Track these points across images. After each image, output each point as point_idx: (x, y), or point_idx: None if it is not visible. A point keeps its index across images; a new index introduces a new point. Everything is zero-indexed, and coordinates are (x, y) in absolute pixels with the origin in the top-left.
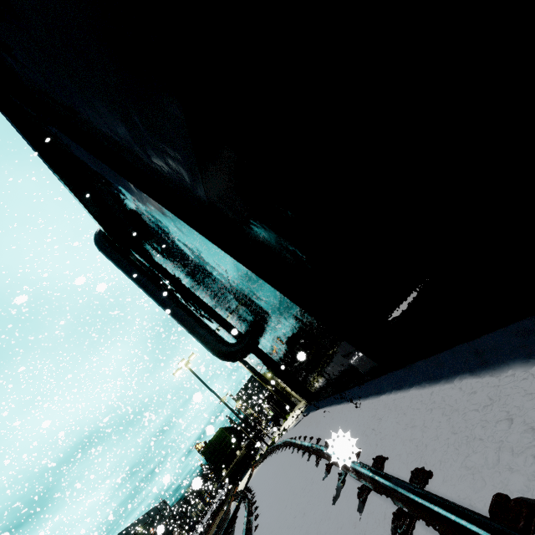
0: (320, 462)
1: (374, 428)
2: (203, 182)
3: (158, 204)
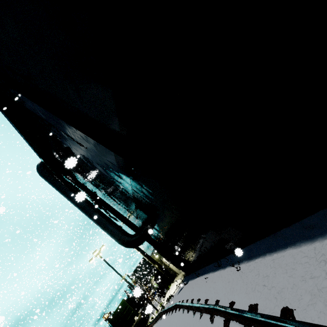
0: (215, 319)
1: (263, 284)
2: (118, 116)
3: (85, 135)
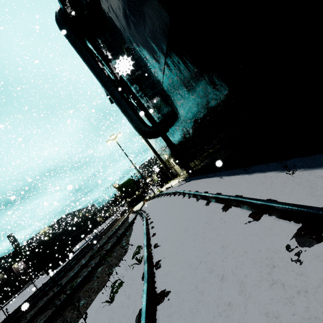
0: (231, 209)
1: None
2: None
3: None
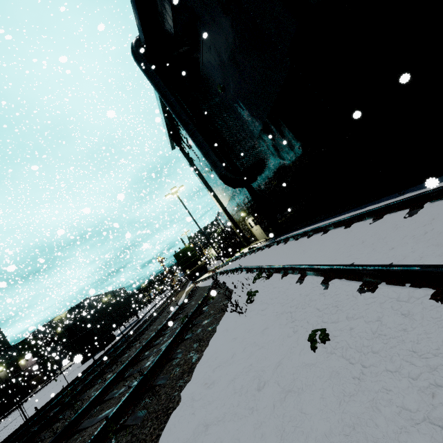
0: (353, 225)
1: None
2: None
3: None
